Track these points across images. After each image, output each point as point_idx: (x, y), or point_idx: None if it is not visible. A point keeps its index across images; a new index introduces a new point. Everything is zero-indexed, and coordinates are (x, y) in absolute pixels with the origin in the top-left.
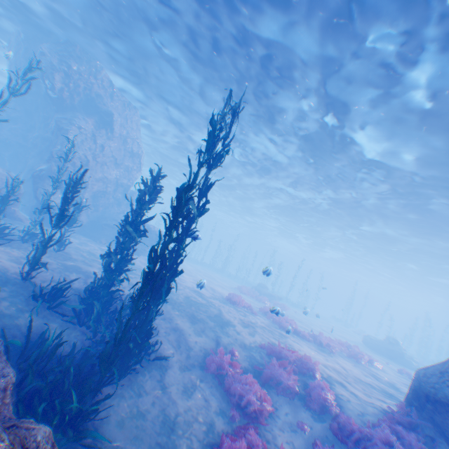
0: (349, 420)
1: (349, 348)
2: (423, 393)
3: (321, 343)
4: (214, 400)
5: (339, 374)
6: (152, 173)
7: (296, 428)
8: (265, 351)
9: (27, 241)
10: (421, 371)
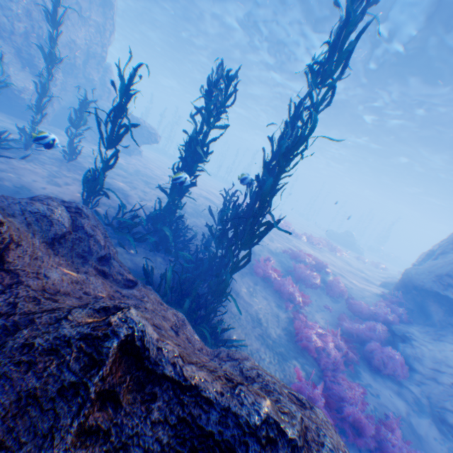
0: (361, 303)
1: (327, 244)
2: (412, 285)
3: (312, 242)
4: (271, 298)
5: (336, 269)
6: (222, 75)
7: (324, 309)
8: (287, 255)
9: (33, 150)
10: (412, 270)
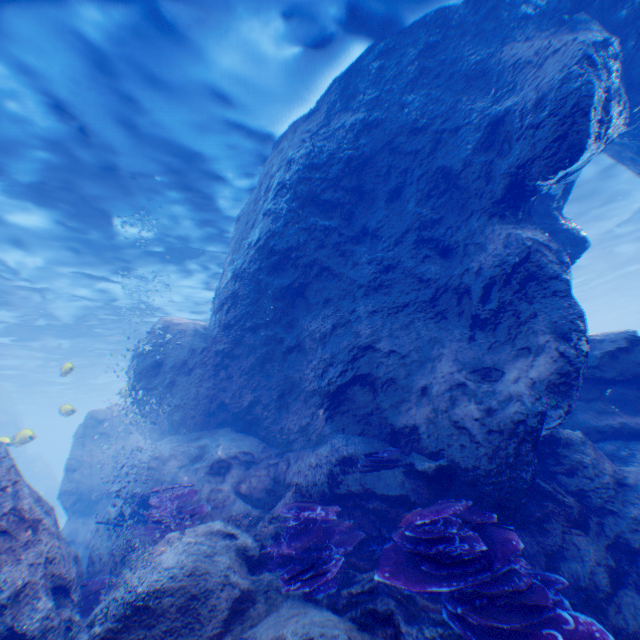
0: None
1: None
2: None
3: None
4: None
5: None
6: None
7: None
8: None
9: None
10: None
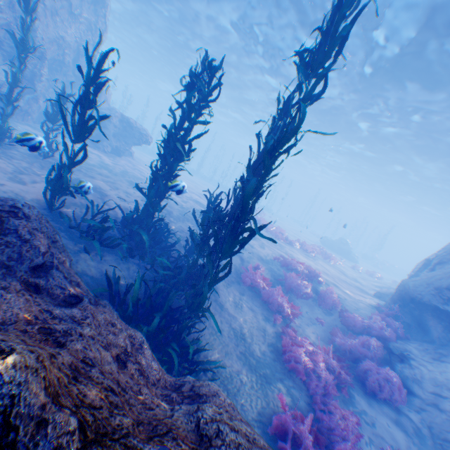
0: (355, 316)
1: (321, 251)
2: (409, 297)
3: (305, 249)
4: (258, 310)
5: (330, 278)
6: (205, 65)
7: (316, 322)
8: (278, 263)
9: (2, 145)
10: (409, 282)
